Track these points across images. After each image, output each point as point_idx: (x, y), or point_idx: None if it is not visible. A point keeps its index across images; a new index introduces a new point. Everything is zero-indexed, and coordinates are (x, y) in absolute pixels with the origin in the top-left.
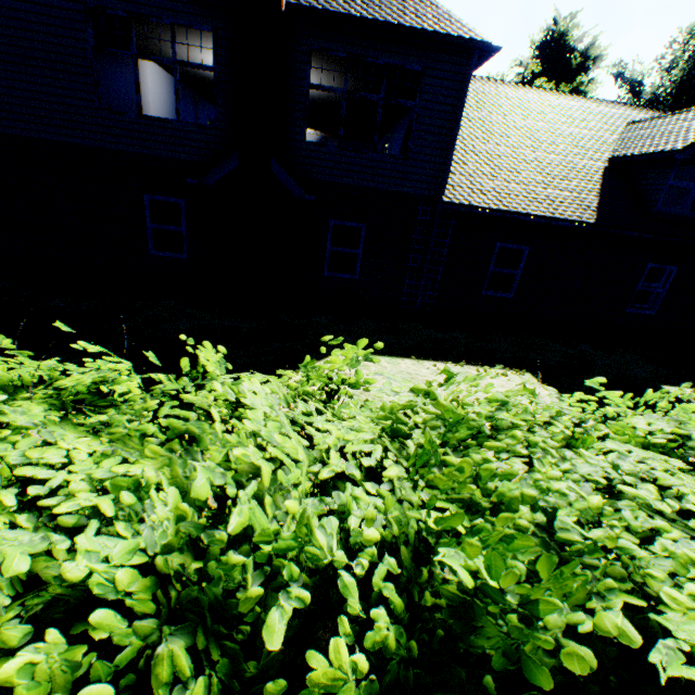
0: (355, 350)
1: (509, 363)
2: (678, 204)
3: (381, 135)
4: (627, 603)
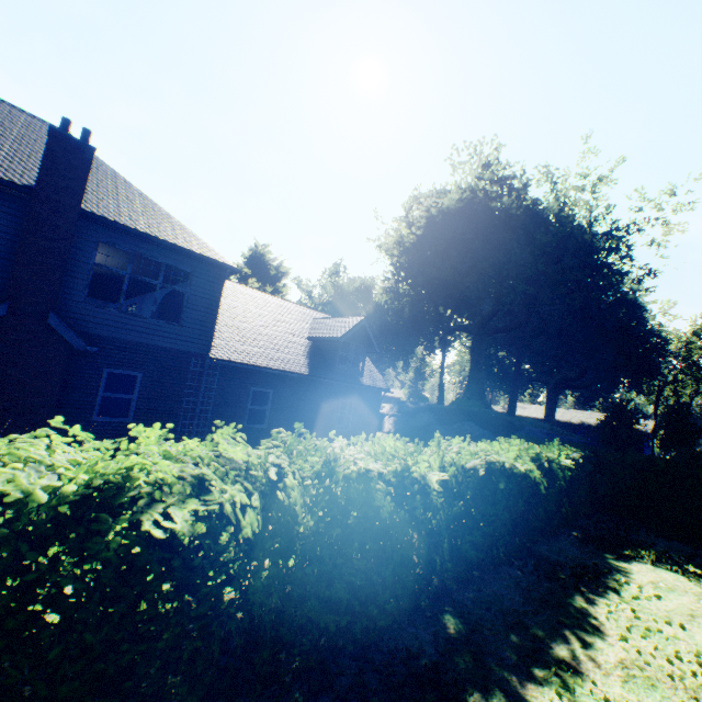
0: (229, 428)
1: None
2: (347, 365)
3: (127, 297)
4: (355, 471)
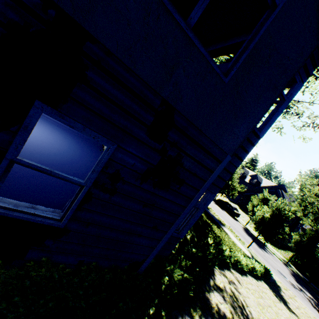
0: None
1: None
2: None
3: None
4: None
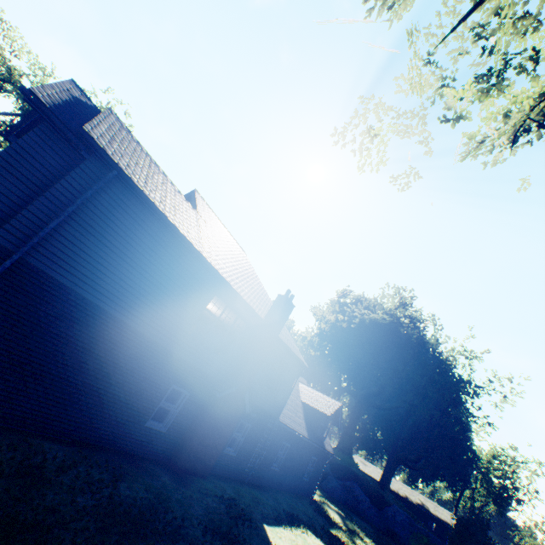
0: None
1: (299, 522)
2: None
3: None
4: None
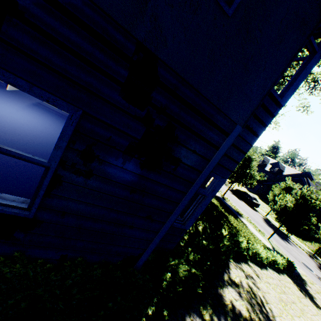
0: None
1: None
2: None
3: None
4: None
